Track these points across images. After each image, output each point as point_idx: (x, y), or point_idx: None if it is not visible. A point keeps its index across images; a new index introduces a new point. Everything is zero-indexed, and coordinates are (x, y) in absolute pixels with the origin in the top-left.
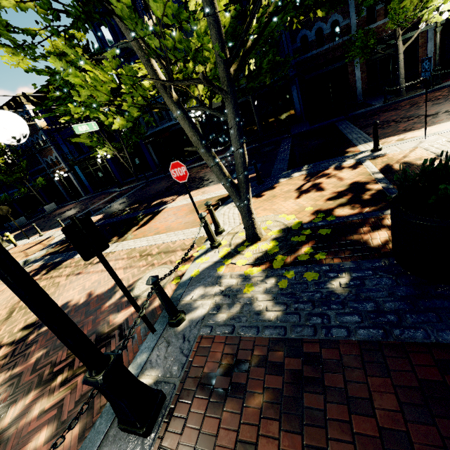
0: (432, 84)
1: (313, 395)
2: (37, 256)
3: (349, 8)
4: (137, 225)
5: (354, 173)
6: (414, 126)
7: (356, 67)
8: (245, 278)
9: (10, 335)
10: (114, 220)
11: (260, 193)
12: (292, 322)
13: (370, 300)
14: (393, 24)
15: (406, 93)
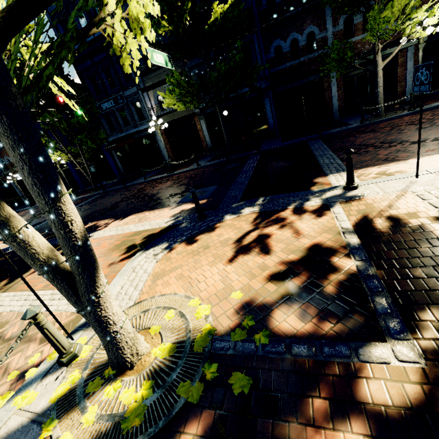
0: (413, 105)
1: None
2: None
3: (326, 20)
4: None
5: (317, 224)
6: (398, 156)
7: (332, 82)
8: None
9: None
10: None
11: (195, 235)
12: None
13: None
14: (372, 37)
15: (385, 113)
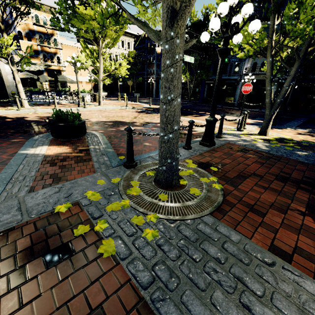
0: None
1: (273, 161)
2: (138, 108)
3: None
4: (191, 115)
5: None
6: None
7: None
8: (253, 140)
9: (139, 121)
10: None
11: (271, 128)
12: (272, 151)
13: (313, 158)
14: None
15: None
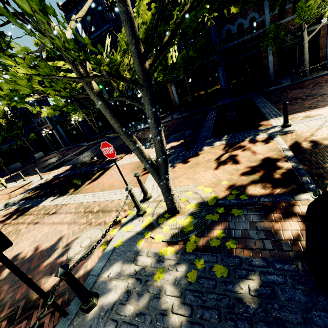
0: None
1: None
2: (16, 200)
3: (264, 8)
4: (90, 179)
5: (266, 147)
6: (318, 104)
7: (269, 53)
8: (158, 258)
9: None
10: (76, 172)
11: (186, 158)
12: None
13: (282, 325)
14: (300, 20)
15: (310, 74)
